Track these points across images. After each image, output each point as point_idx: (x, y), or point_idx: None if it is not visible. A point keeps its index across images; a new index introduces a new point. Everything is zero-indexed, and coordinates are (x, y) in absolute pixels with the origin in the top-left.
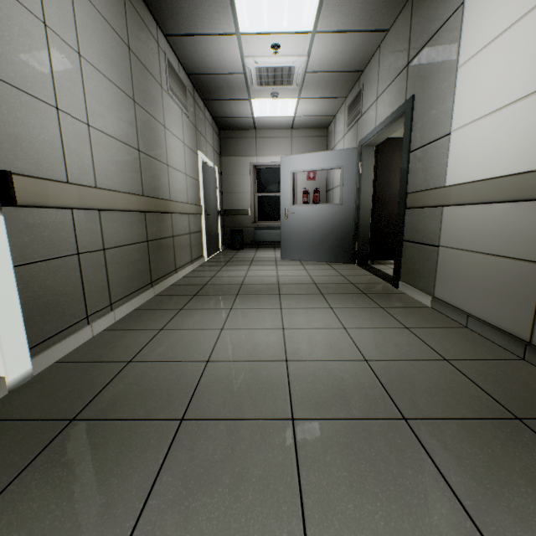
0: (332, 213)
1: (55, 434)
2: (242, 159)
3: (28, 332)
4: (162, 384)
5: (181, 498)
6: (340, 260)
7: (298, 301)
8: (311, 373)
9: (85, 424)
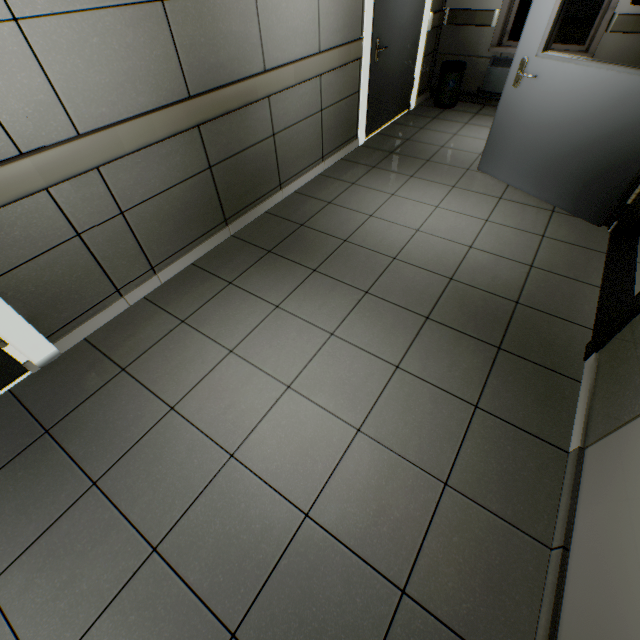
0: (622, 97)
1: (31, 442)
2: None
3: (43, 324)
4: (118, 423)
5: (36, 568)
6: (580, 210)
7: (370, 326)
8: (232, 494)
9: (49, 442)
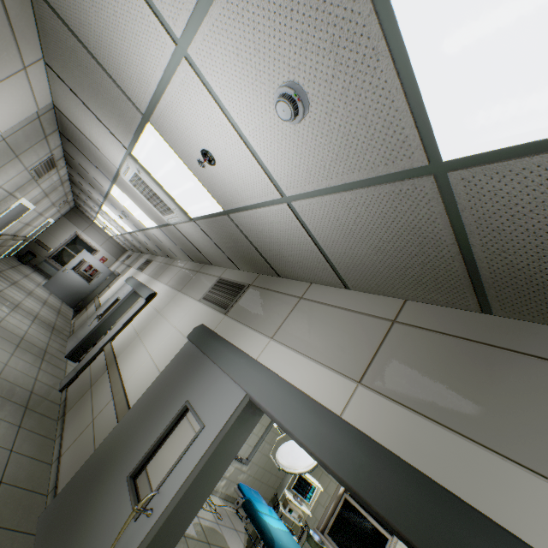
0: (84, 284)
1: None
2: (74, 226)
3: None
4: None
5: None
6: (70, 304)
7: (34, 299)
8: (25, 306)
9: None
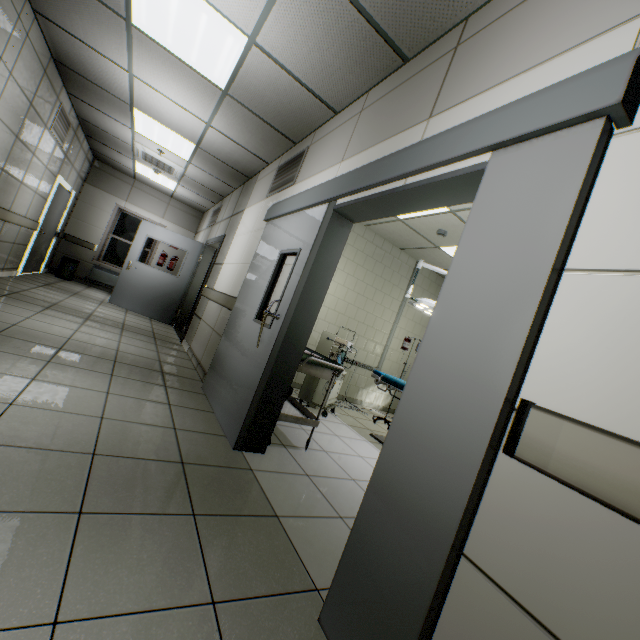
0: (169, 281)
1: None
2: (109, 196)
3: None
4: None
5: None
6: (162, 319)
7: (100, 326)
8: (82, 344)
9: None
